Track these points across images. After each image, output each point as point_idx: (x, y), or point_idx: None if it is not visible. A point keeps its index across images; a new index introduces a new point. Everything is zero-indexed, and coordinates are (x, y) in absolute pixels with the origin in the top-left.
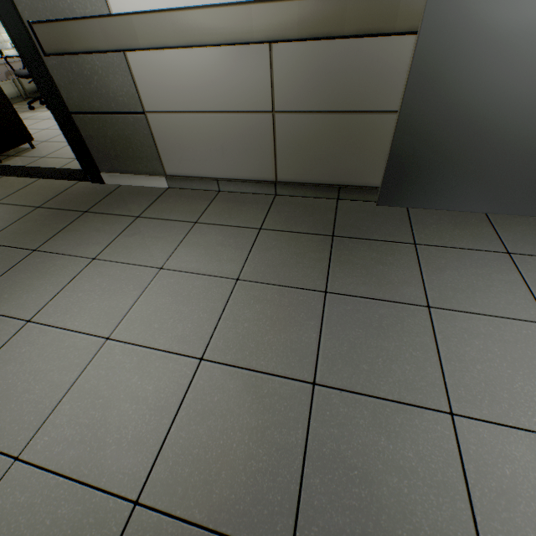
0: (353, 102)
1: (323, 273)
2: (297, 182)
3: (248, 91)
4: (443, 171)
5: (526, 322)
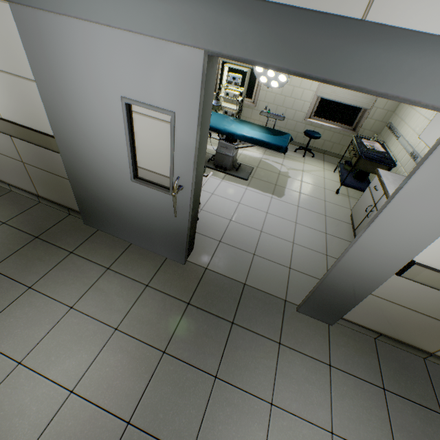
0: (57, 171)
1: (4, 258)
2: (49, 199)
3: (8, 149)
4: (103, 217)
5: (63, 304)
